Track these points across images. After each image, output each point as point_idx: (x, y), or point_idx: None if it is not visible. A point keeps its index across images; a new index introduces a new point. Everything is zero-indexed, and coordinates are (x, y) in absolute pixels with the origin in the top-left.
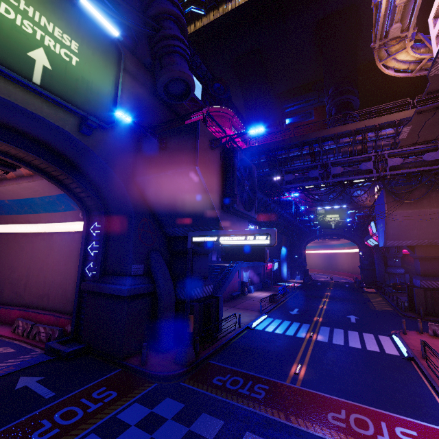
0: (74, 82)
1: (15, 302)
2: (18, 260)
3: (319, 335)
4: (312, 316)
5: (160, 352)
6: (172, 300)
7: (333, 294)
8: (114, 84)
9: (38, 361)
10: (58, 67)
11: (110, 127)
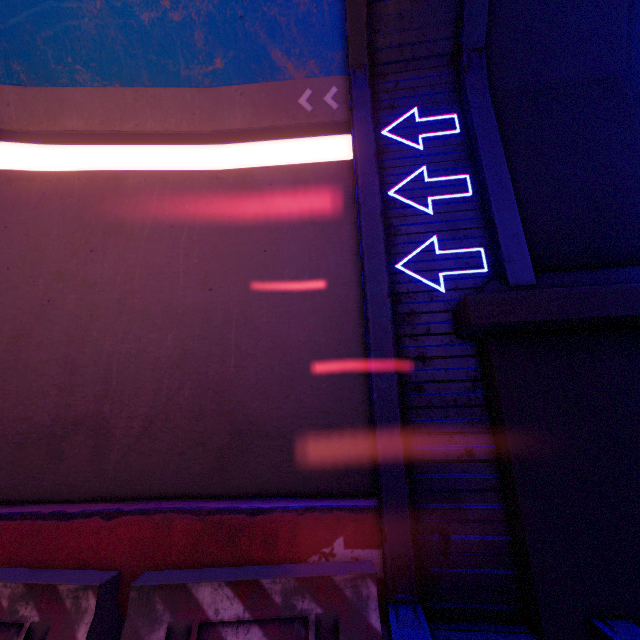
0: None
1: None
2: None
3: None
4: None
5: None
6: None
7: None
8: None
9: None
10: None
11: None
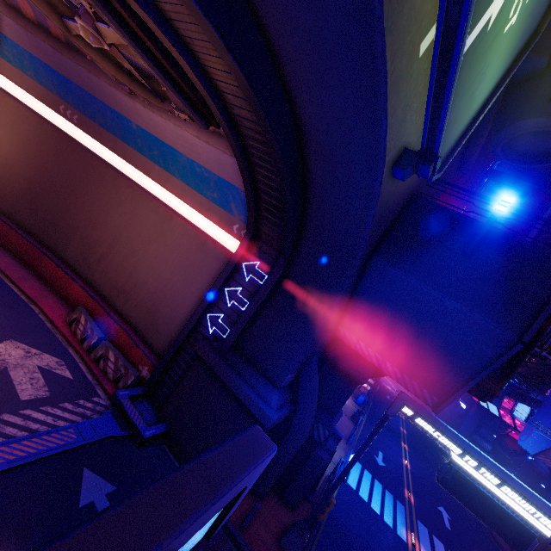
0: (476, 73)
1: (79, 268)
2: (107, 216)
3: (422, 547)
4: (401, 484)
5: (255, 497)
6: (305, 440)
7: (409, 436)
8: (488, 94)
9: (105, 431)
10: (494, 28)
11: (433, 179)
